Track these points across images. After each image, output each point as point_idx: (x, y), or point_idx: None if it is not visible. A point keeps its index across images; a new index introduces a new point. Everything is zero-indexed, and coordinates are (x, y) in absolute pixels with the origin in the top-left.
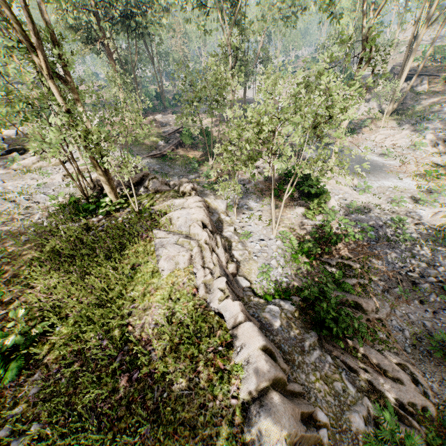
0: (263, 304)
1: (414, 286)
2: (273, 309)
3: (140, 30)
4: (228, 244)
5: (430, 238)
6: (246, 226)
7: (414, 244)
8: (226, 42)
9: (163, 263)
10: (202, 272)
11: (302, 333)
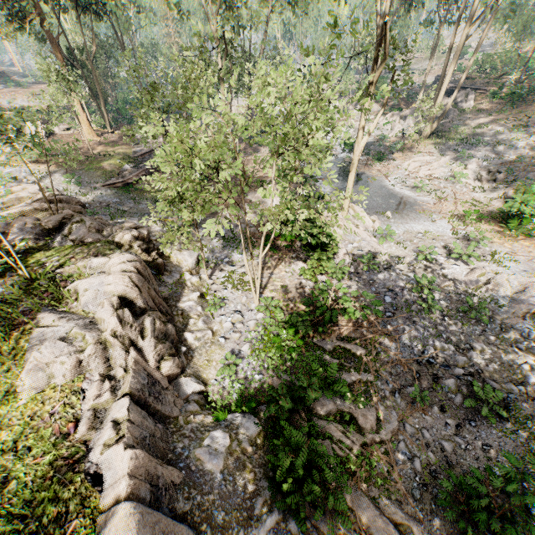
0: (206, 429)
1: (435, 383)
2: (218, 438)
3: (93, 7)
4: (183, 322)
5: (462, 308)
6: (220, 289)
7: (441, 315)
8: (212, 30)
9: (24, 377)
10: (95, 388)
11: (258, 478)
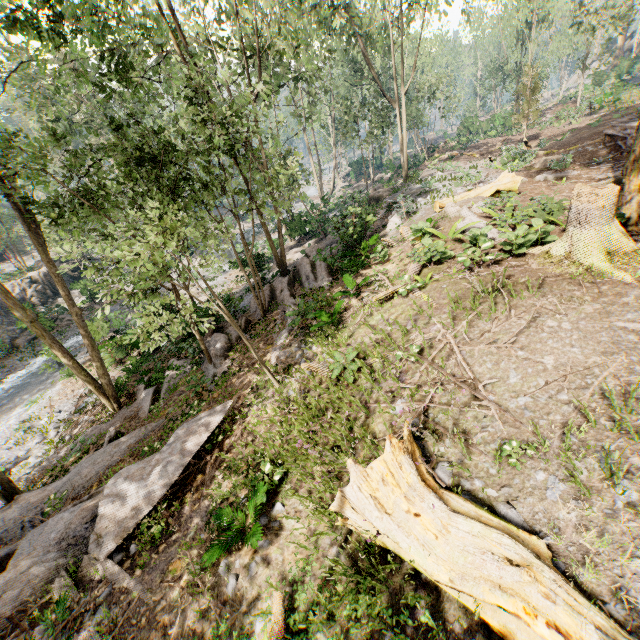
0: None
1: None
2: None
3: None
4: None
5: None
6: None
7: None
8: None
9: None
10: None
11: None
